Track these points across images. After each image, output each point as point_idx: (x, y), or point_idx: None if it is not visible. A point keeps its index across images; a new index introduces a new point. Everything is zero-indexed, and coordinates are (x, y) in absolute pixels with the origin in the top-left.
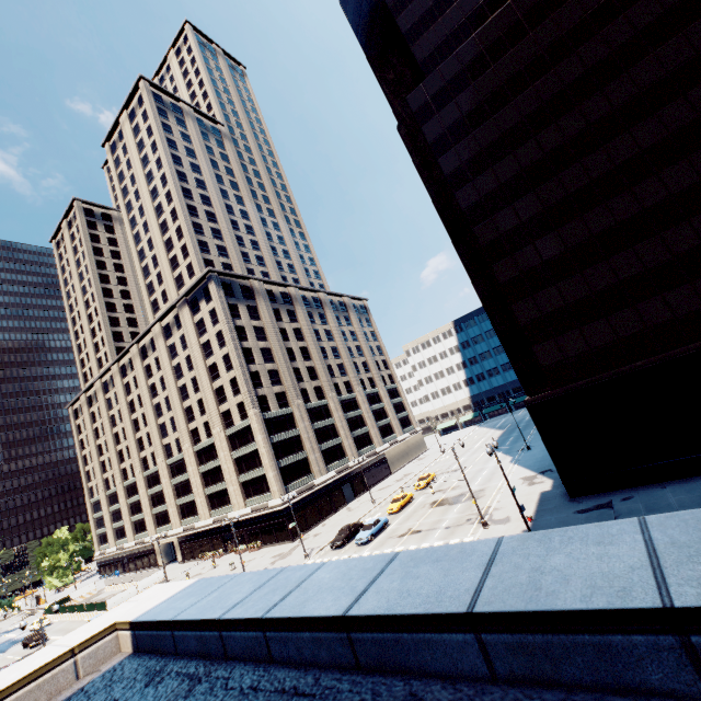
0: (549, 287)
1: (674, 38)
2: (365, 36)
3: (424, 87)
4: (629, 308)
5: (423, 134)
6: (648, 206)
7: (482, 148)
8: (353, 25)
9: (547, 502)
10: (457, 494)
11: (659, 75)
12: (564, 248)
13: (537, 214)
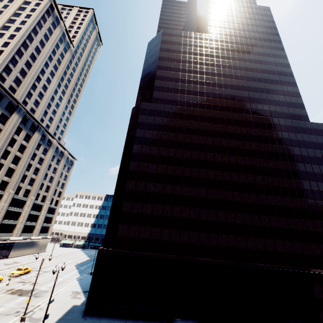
0: (140, 202)
1: (212, 153)
2: (144, 75)
3: (149, 104)
4: (159, 228)
5: (138, 117)
6: (183, 195)
7: (152, 138)
8: (143, 69)
9: (71, 313)
10: (30, 289)
11: (205, 159)
12: (154, 191)
13: (154, 172)
